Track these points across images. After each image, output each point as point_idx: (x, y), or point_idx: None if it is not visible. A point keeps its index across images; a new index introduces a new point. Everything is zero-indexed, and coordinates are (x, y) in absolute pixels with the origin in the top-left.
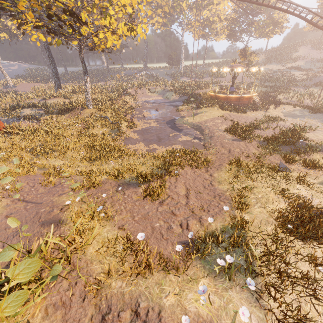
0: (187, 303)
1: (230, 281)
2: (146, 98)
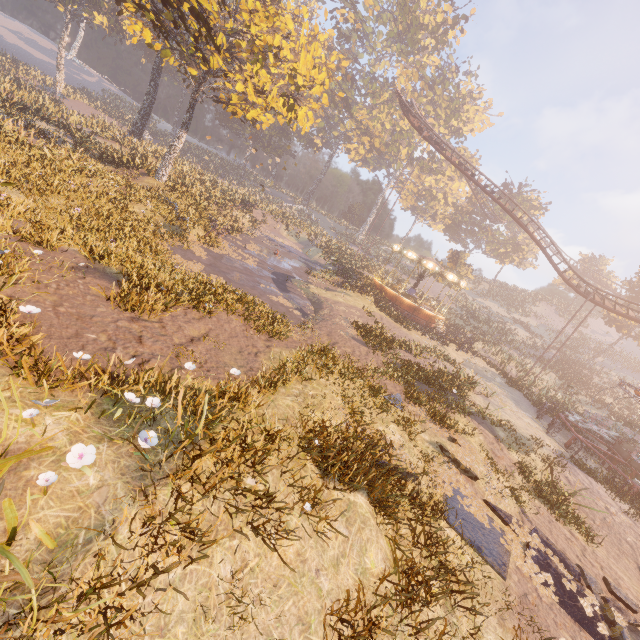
0: None
1: (123, 437)
2: (273, 235)
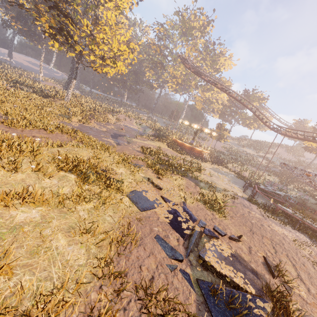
0: None
1: None
2: (128, 124)
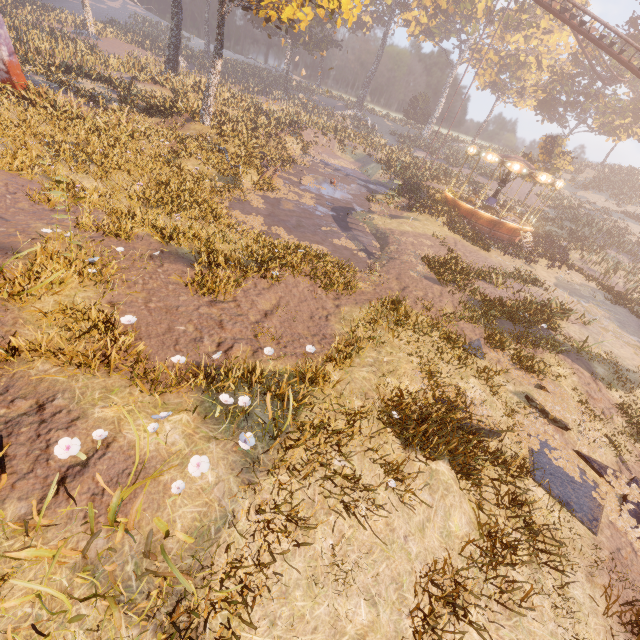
0: (130, 427)
1: (226, 434)
2: (327, 157)
